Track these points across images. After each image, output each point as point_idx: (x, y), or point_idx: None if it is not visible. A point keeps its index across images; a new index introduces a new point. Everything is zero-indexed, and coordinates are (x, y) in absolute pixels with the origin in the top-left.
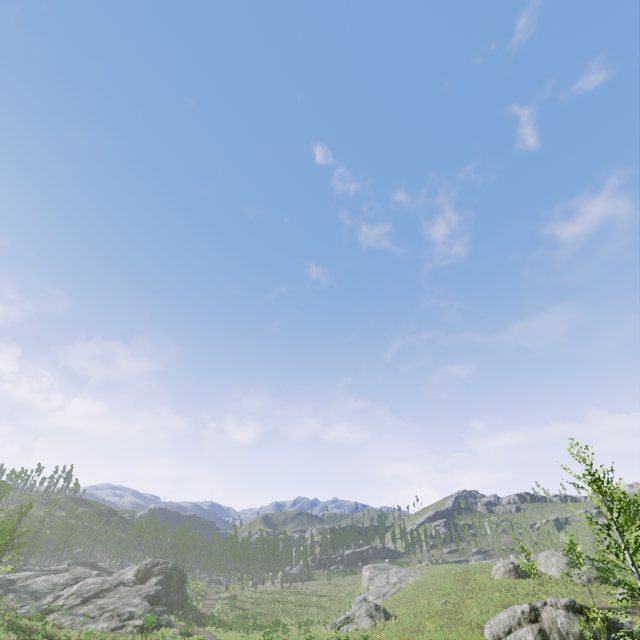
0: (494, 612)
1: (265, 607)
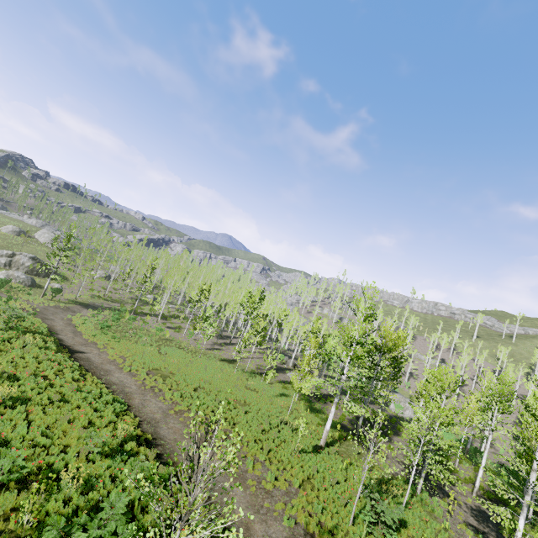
0: None
1: None
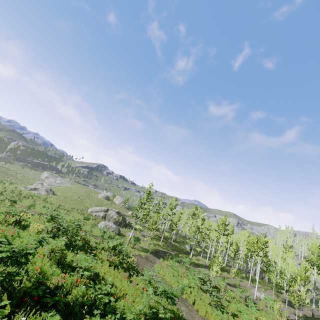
0: (94, 205)
1: None
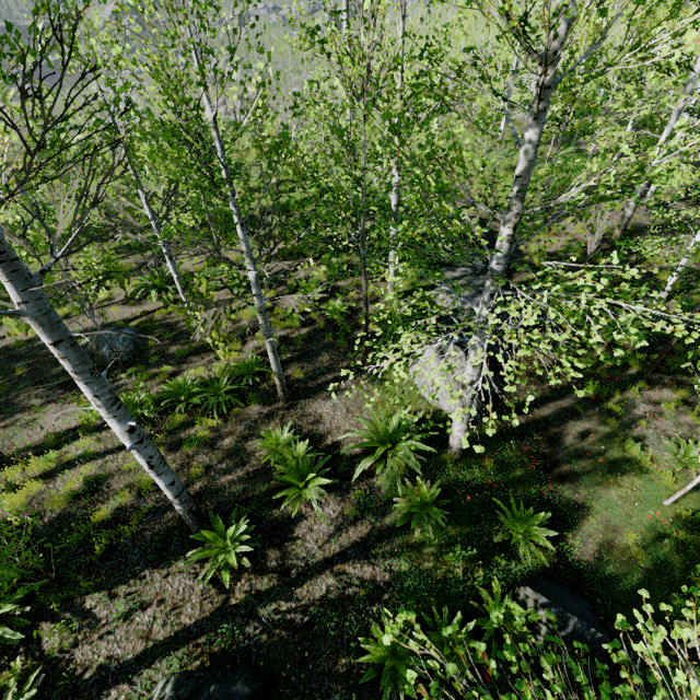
0: None
1: None
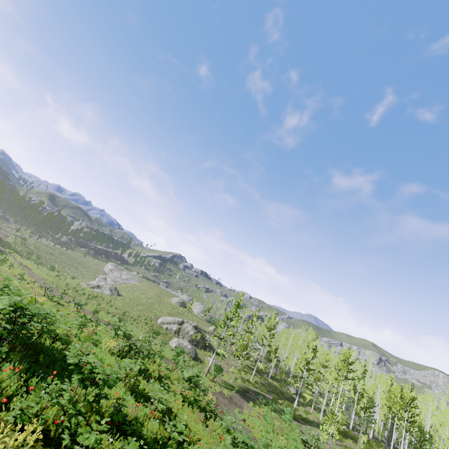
0: (165, 314)
1: (43, 253)
